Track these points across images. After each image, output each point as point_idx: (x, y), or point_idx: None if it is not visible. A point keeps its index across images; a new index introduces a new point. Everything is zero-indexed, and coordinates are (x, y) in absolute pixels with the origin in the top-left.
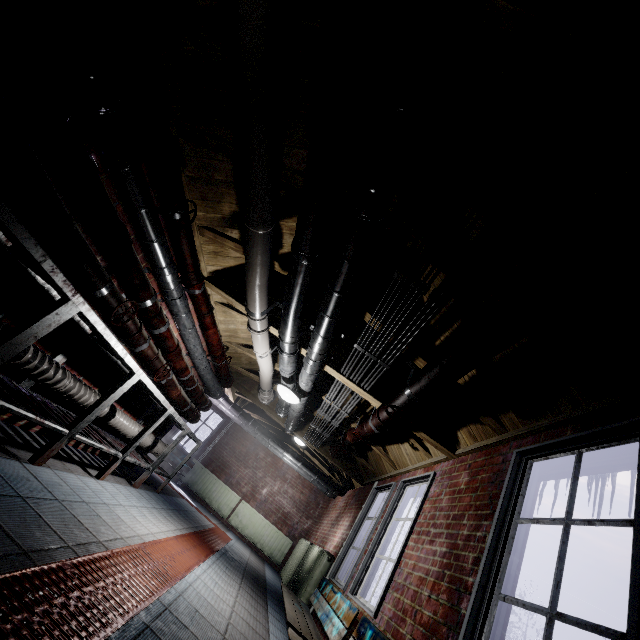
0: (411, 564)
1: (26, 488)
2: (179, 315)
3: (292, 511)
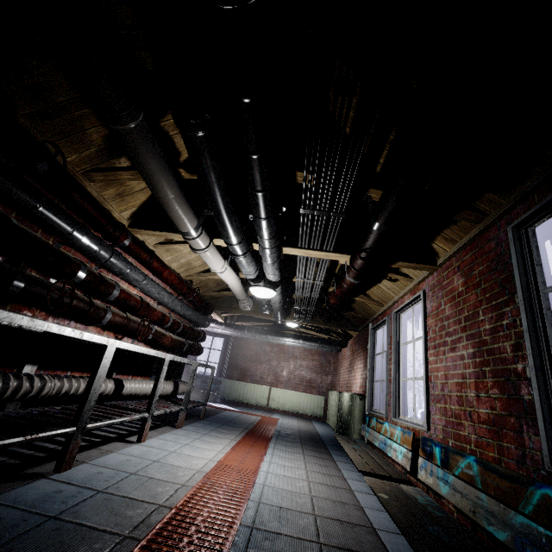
0: (441, 375)
1: (58, 503)
2: (124, 273)
3: (313, 376)
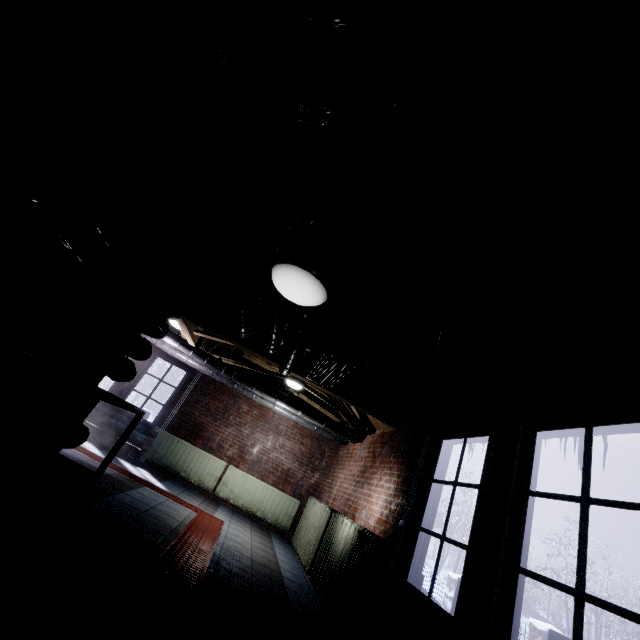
0: None
1: None
2: None
3: (293, 467)
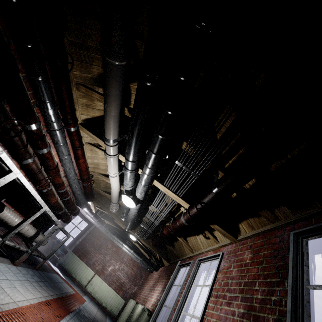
0: (213, 321)
1: None
2: (58, 143)
3: (126, 281)
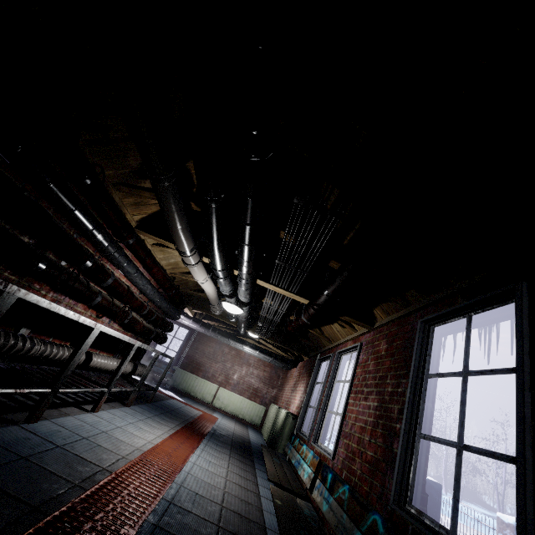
0: (353, 417)
1: (27, 447)
2: (121, 265)
3: (260, 386)
